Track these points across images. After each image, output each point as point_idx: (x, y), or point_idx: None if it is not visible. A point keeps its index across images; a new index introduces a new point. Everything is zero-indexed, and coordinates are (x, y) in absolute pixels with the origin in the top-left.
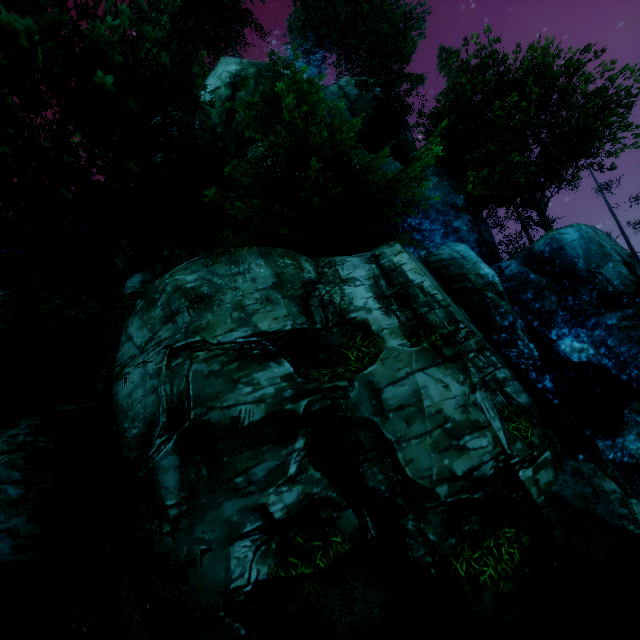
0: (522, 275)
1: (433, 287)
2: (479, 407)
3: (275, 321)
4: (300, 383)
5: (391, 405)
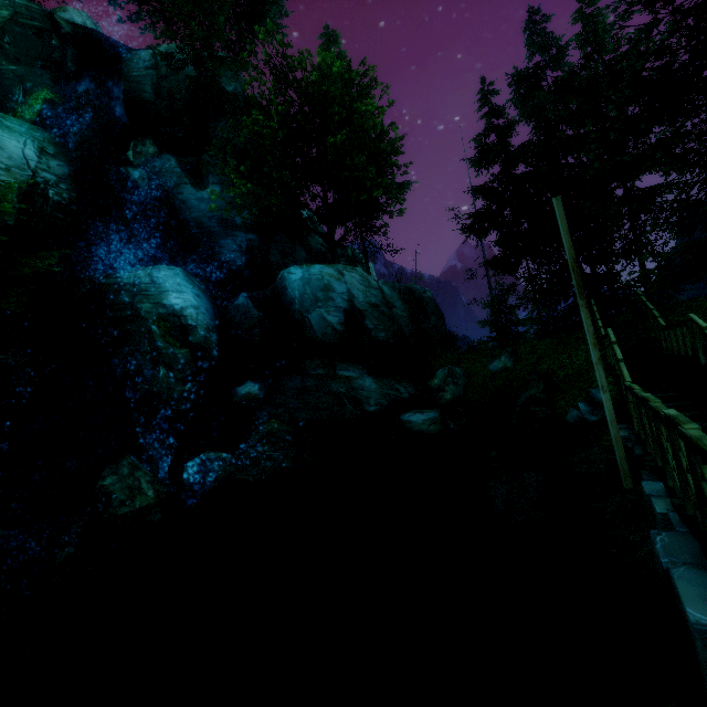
0: (245, 309)
1: None
2: None
3: None
4: None
5: None
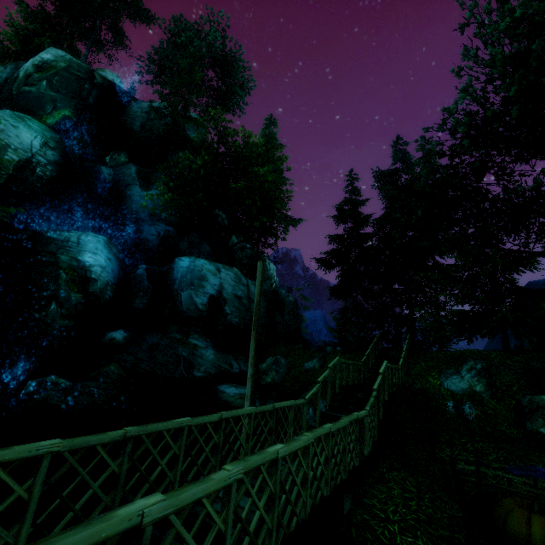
0: (141, 277)
1: None
2: None
3: None
4: None
5: None
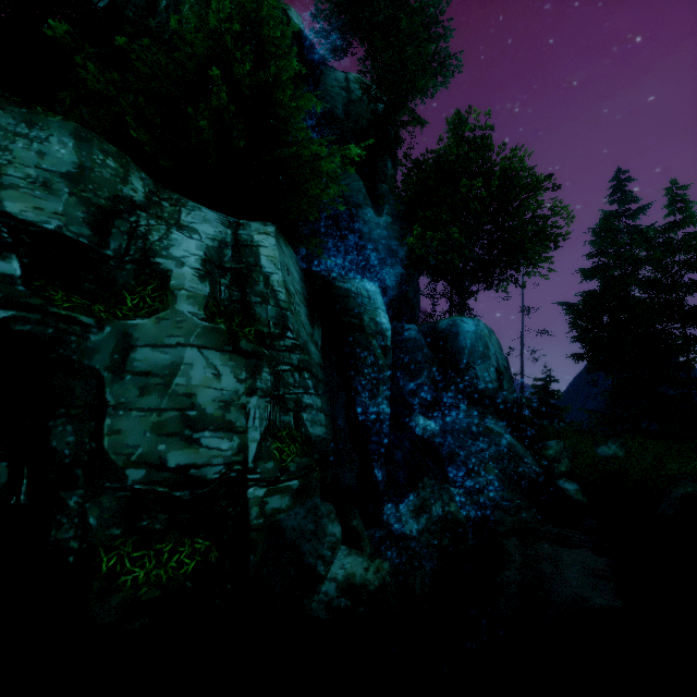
0: (416, 342)
1: (282, 284)
2: (246, 411)
3: (36, 211)
4: (19, 292)
5: (136, 367)
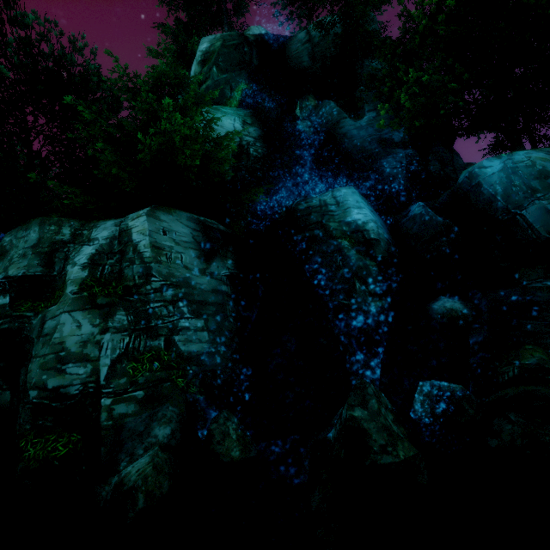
0: (424, 219)
1: (146, 246)
2: (100, 345)
3: (17, 270)
4: (6, 310)
5: (44, 333)
